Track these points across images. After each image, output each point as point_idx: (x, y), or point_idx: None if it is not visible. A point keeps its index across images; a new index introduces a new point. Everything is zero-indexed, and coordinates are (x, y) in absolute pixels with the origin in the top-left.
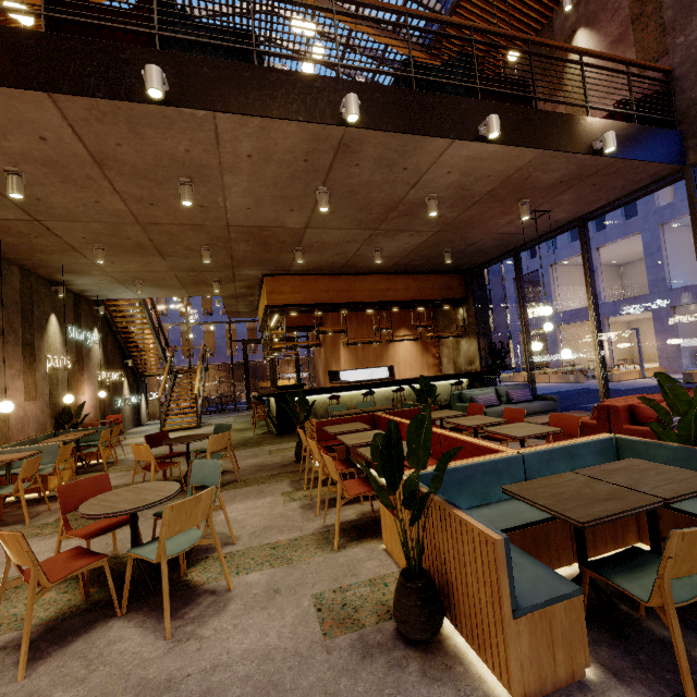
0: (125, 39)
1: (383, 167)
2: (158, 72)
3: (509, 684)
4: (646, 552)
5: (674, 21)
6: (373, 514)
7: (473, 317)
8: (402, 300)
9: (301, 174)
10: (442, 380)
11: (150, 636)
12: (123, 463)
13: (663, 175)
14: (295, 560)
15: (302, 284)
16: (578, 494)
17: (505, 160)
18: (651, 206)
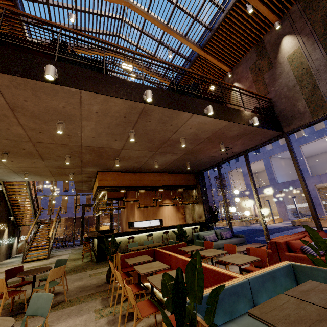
0: (39, 55)
1: (161, 123)
2: (53, 68)
3: None
4: None
5: (269, 83)
6: (156, 326)
7: (200, 194)
8: (167, 185)
9: (122, 123)
10: (187, 226)
11: None
12: None
13: (275, 136)
14: None
15: (117, 176)
16: (299, 316)
17: (215, 125)
18: (265, 149)
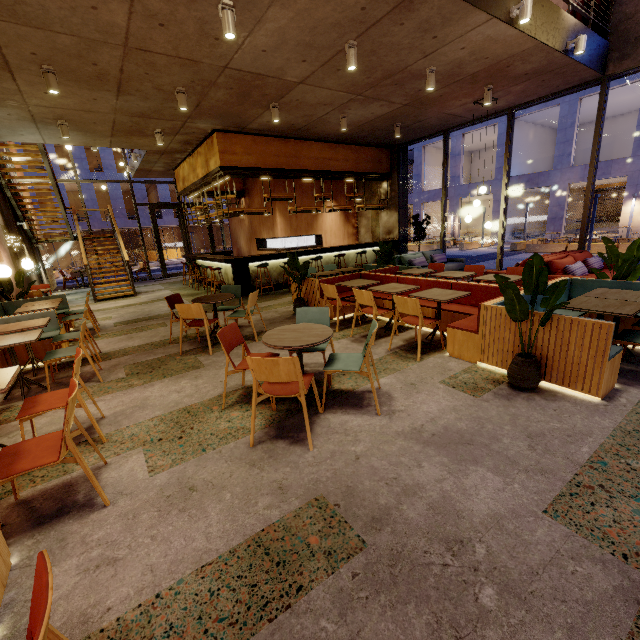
0: None
1: (420, 31)
2: None
3: (596, 393)
4: (634, 330)
5: None
6: (416, 340)
7: (396, 191)
8: (342, 170)
9: (345, 23)
10: (369, 247)
11: (365, 416)
12: (105, 329)
13: (586, 81)
14: (399, 369)
15: (253, 145)
16: (606, 305)
17: (509, 46)
18: None
